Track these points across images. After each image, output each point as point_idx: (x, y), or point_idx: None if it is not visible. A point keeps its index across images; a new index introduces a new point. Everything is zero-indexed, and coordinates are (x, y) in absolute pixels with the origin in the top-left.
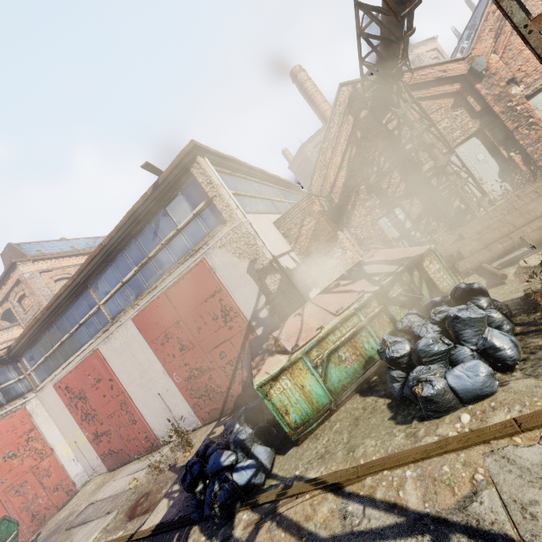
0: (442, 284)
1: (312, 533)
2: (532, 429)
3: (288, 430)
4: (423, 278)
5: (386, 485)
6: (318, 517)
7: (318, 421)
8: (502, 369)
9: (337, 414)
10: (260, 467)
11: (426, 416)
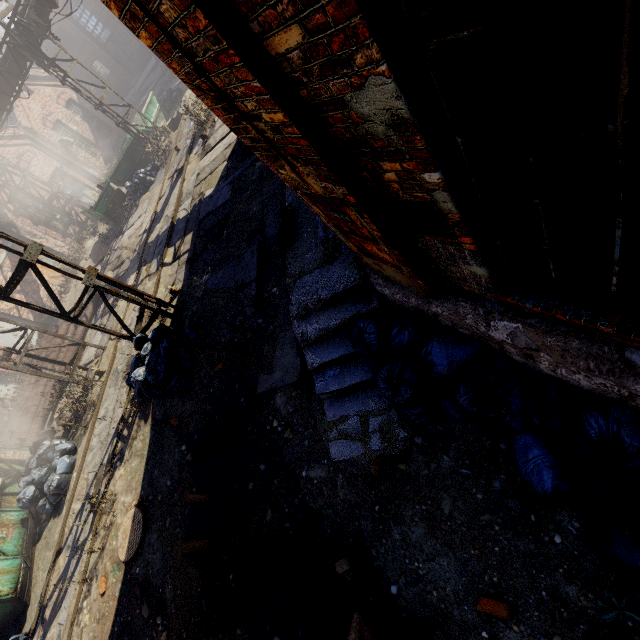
0: (25, 456)
1: (64, 569)
2: (87, 453)
3: (11, 595)
4: (10, 463)
5: (71, 519)
6: (61, 565)
7: (28, 582)
8: (76, 453)
9: (36, 564)
10: (16, 637)
11: (66, 493)
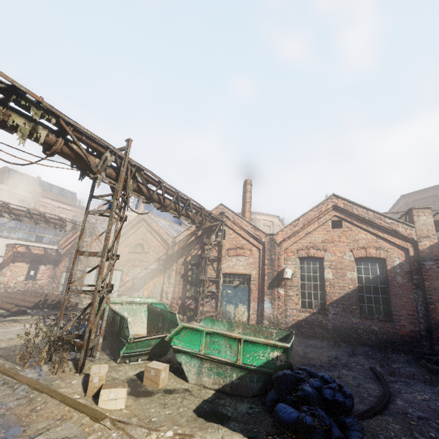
0: None
1: None
2: None
3: None
4: None
5: None
6: None
7: None
8: None
9: None
10: None
11: None
